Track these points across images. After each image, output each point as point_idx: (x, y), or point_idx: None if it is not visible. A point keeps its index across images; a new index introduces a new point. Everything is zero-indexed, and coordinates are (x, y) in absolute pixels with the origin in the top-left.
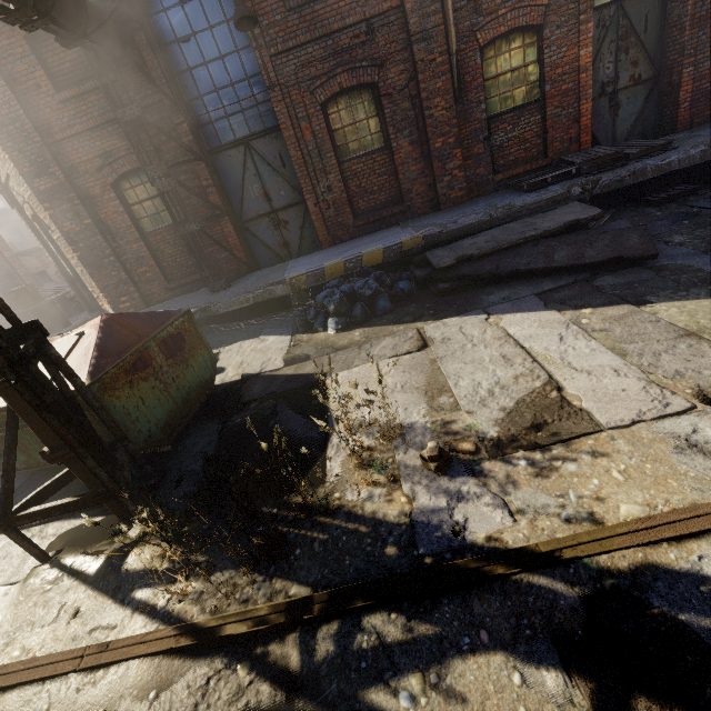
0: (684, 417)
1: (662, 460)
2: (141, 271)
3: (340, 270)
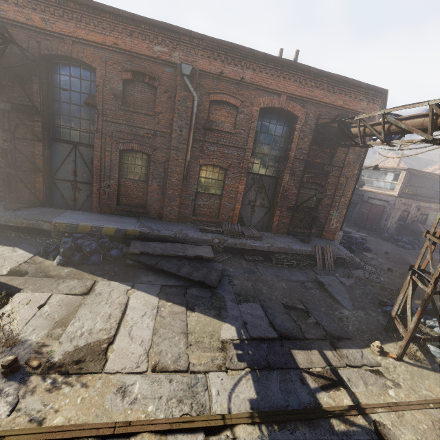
0: (138, 375)
1: (105, 396)
2: None
3: (88, 229)
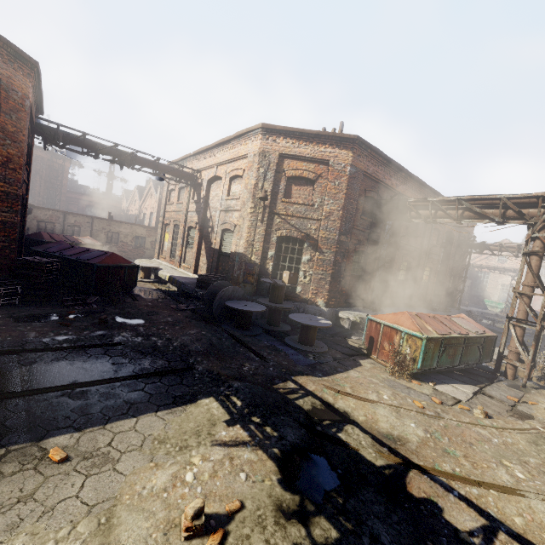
0: None
1: None
2: (342, 289)
3: None
